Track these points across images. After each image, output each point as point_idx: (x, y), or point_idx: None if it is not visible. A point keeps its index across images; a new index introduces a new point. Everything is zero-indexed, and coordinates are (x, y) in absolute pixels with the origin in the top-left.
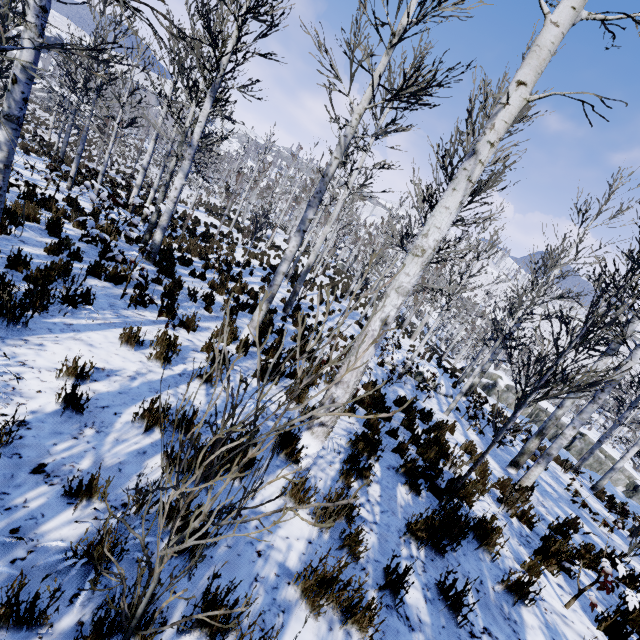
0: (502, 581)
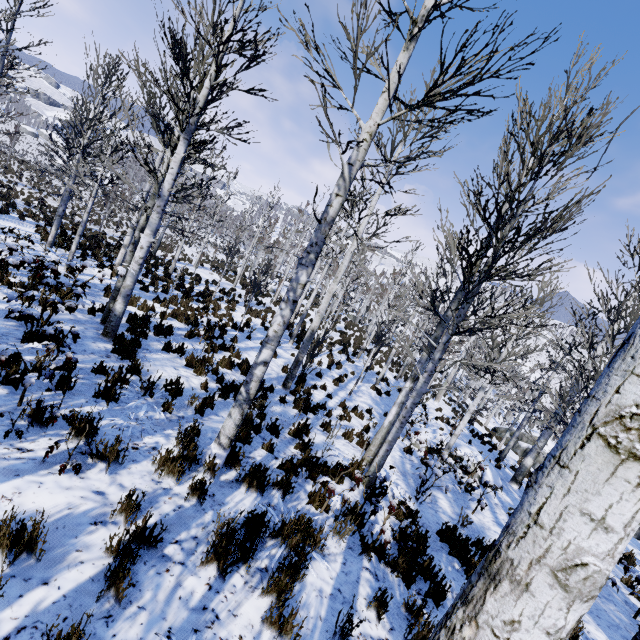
0: None
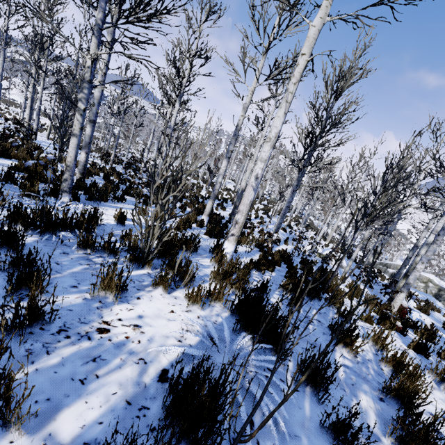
0: (337, 312)
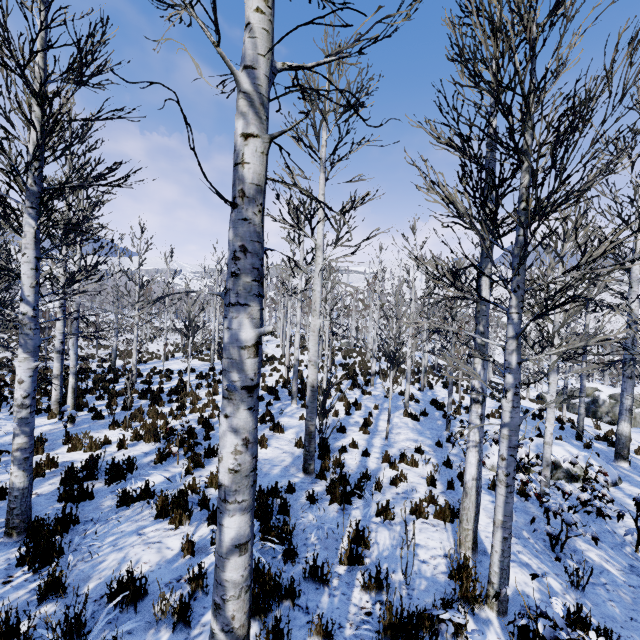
0: None
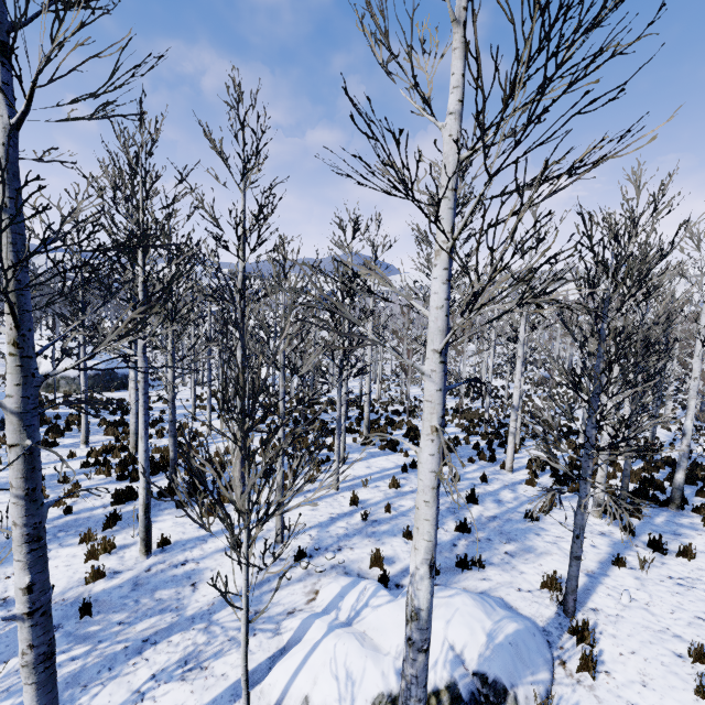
0: None
